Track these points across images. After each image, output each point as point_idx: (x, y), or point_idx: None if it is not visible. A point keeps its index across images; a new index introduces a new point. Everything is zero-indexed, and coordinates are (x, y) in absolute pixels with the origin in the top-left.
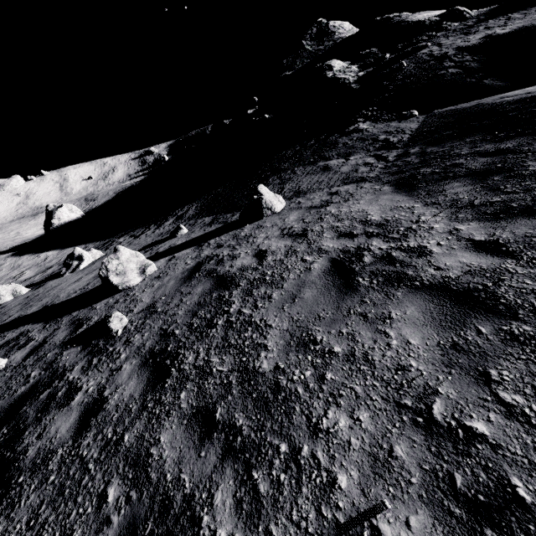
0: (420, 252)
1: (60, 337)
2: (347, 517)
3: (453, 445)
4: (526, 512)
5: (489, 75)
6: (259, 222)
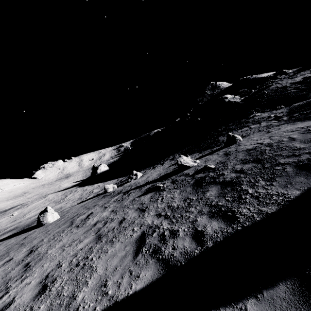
0: None
1: (182, 177)
2: None
3: None
4: None
5: None
6: (236, 144)
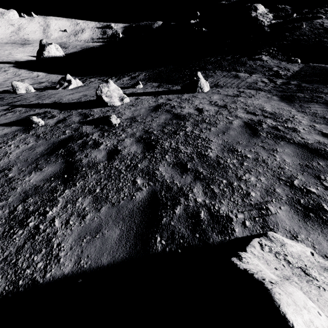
0: (294, 130)
1: (76, 119)
2: (255, 203)
3: (301, 192)
4: (326, 212)
5: None
6: (193, 94)
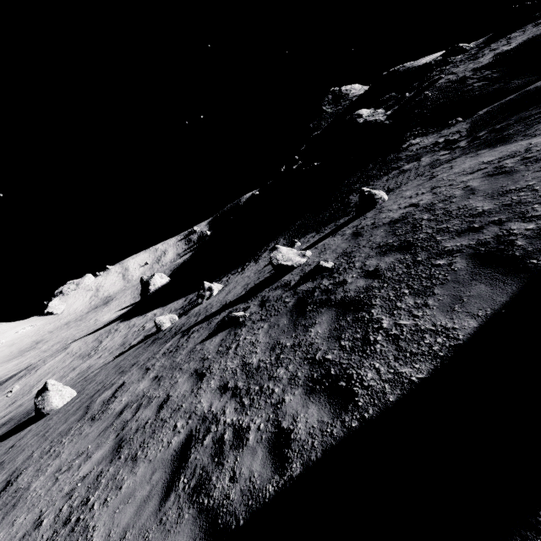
0: None
1: (278, 292)
2: None
3: None
4: None
5: (515, 77)
6: (376, 208)
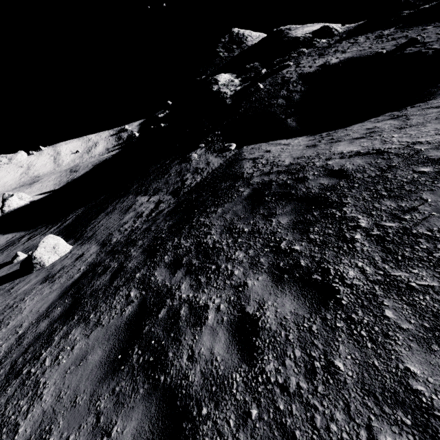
0: None
1: None
2: None
3: None
4: None
5: (295, 113)
6: (25, 277)
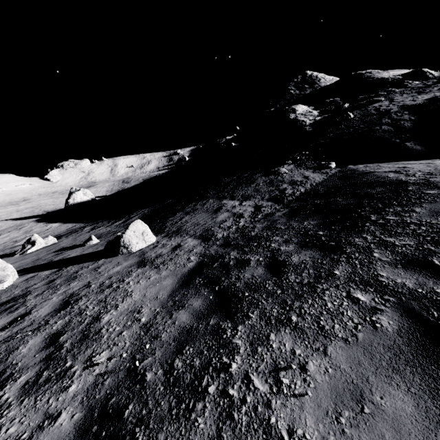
0: None
1: None
2: None
3: None
4: None
5: (414, 138)
6: (110, 259)
